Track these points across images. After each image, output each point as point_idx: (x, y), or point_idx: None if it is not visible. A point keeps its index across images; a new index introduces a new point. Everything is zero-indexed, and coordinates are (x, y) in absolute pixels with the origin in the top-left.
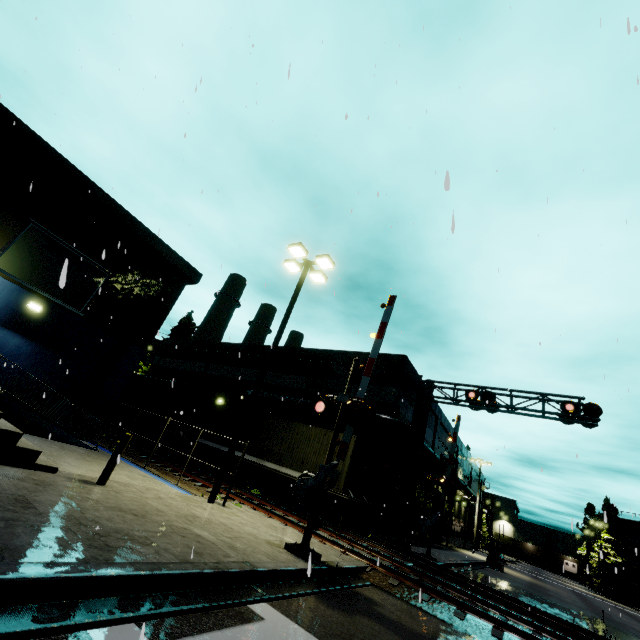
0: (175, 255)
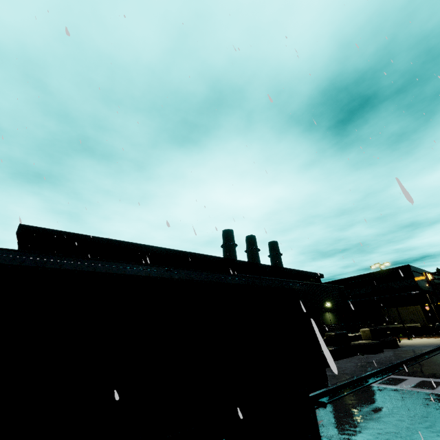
0: (316, 274)
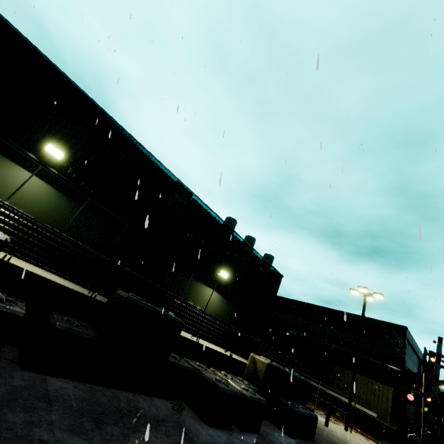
0: None
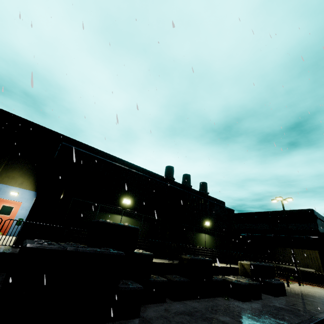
0: (218, 200)
